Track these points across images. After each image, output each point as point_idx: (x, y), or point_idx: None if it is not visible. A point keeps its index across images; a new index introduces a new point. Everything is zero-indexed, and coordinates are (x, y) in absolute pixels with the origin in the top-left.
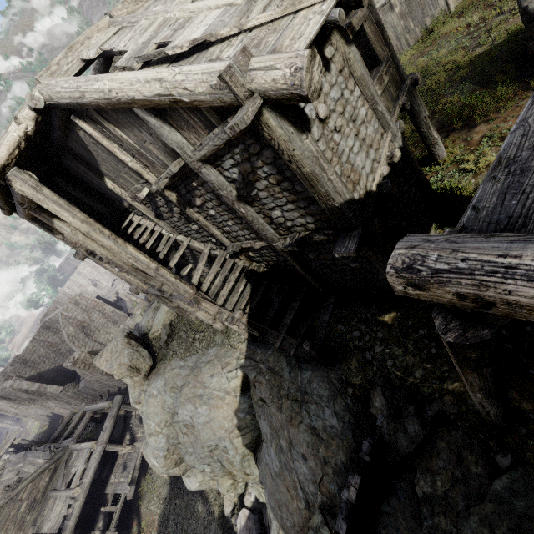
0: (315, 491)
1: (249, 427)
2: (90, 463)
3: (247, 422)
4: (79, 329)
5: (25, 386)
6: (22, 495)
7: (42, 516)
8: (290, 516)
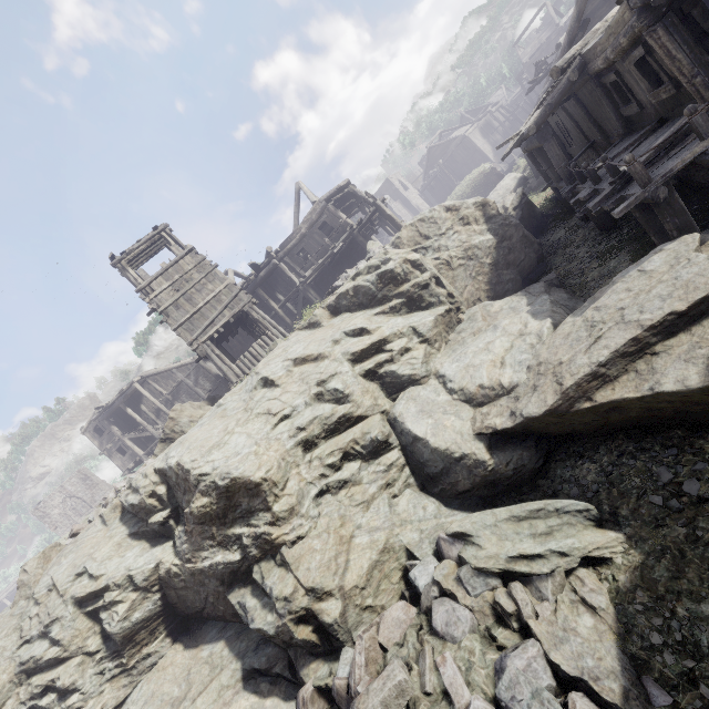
0: None
1: None
2: None
3: None
4: None
5: None
6: None
7: None
8: None
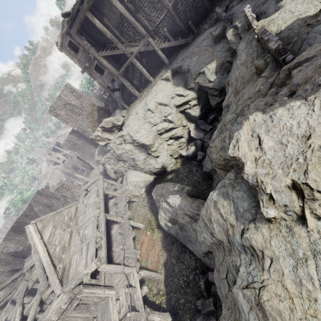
0: (210, 39)
1: (180, 83)
2: (99, 193)
3: (179, 82)
4: (46, 207)
5: (12, 250)
6: (63, 213)
7: (79, 222)
8: (208, 58)
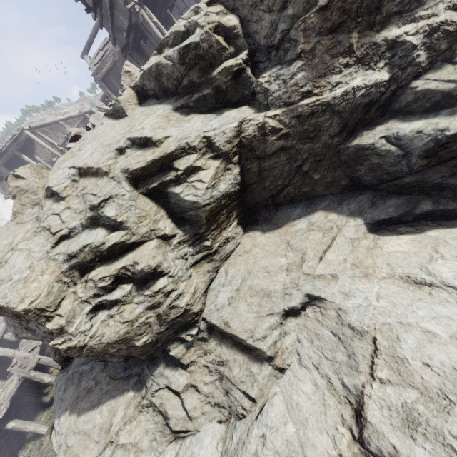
0: None
1: None
2: None
3: None
4: None
5: None
6: None
7: None
8: None
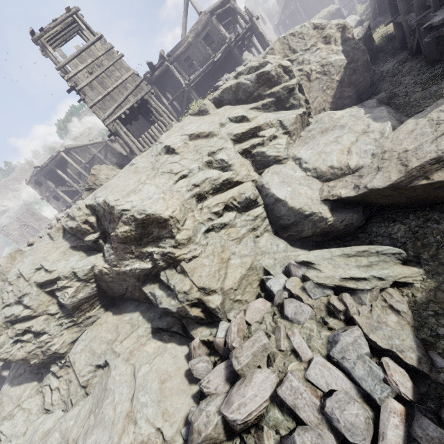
0: None
1: None
2: None
3: None
4: None
5: None
6: None
7: None
8: None
